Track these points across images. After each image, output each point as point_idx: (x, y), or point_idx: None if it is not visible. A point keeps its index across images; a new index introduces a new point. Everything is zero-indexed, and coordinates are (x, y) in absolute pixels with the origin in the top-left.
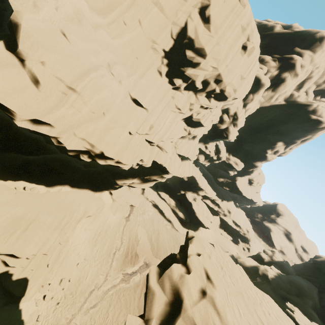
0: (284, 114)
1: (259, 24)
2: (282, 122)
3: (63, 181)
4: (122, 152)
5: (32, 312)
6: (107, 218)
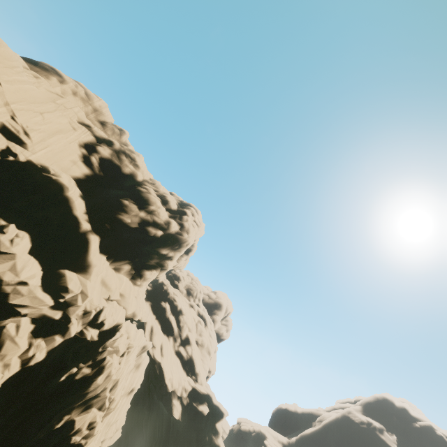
0: None
1: None
2: None
3: None
4: None
5: None
6: None
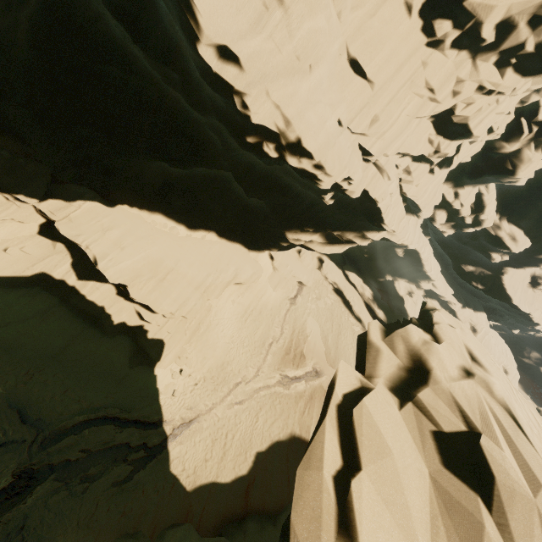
0: None
1: None
2: None
3: (209, 224)
4: (326, 148)
5: (167, 383)
6: (263, 292)
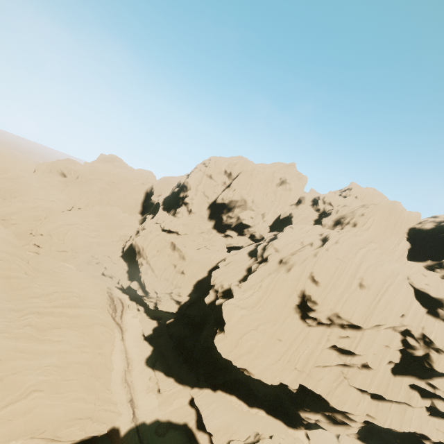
0: None
1: (440, 223)
2: None
3: (259, 404)
4: (263, 371)
5: None
6: None
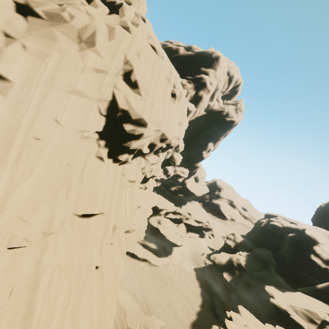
0: (207, 121)
1: (164, 46)
2: (207, 127)
3: None
4: (102, 315)
5: None
6: None
